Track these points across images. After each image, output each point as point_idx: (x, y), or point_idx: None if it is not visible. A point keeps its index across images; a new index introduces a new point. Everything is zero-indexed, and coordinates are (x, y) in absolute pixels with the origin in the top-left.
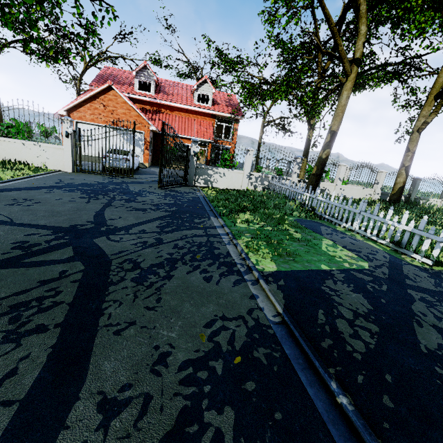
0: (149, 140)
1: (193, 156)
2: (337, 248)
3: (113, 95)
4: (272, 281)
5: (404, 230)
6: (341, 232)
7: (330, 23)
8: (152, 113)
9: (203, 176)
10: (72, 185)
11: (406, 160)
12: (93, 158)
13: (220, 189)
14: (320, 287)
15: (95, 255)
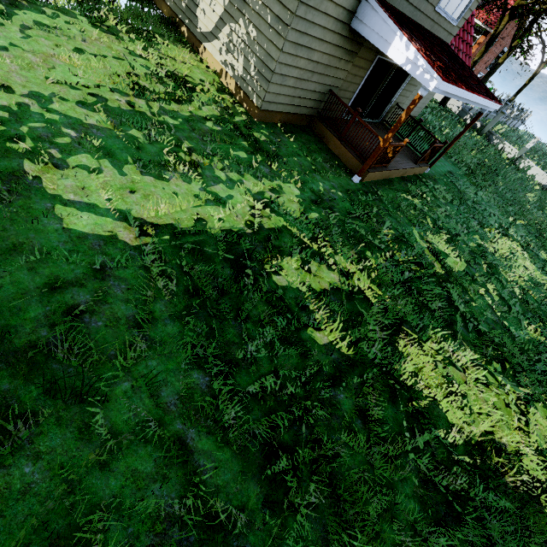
0: None
1: None
2: None
3: None
4: None
5: None
6: None
7: None
8: None
9: None
10: None
11: None
12: None
13: None
14: None
15: None
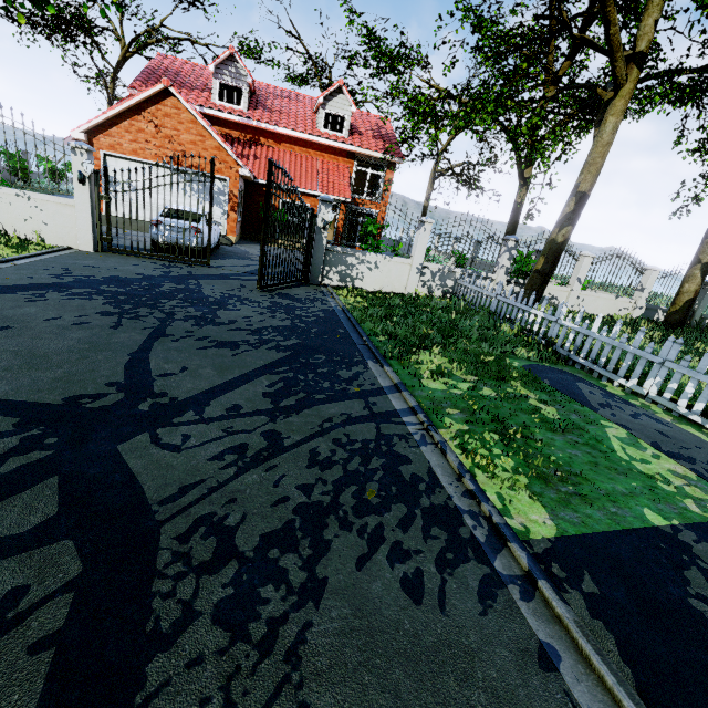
0: (237, 195)
1: (322, 228)
2: (644, 449)
3: (172, 106)
4: (565, 579)
5: None
6: (621, 398)
7: None
8: (243, 145)
9: (337, 268)
10: (88, 281)
11: (706, 251)
12: (135, 224)
13: (368, 291)
14: (687, 601)
15: (118, 506)
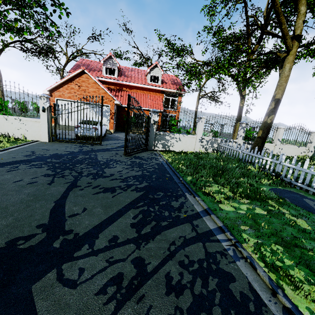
0: (113, 112)
1: (153, 124)
2: None
3: (85, 77)
4: None
5: None
6: None
7: (275, 4)
8: (116, 91)
9: (161, 141)
10: (42, 157)
11: None
12: (69, 127)
13: (176, 152)
14: None
15: None
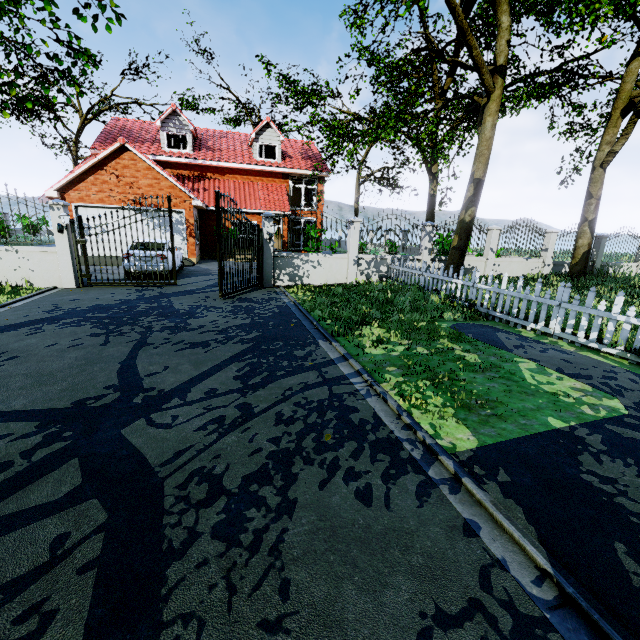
0: (193, 223)
1: (268, 240)
2: (549, 374)
3: (129, 158)
4: (484, 475)
5: (633, 324)
6: (533, 339)
7: (457, 15)
8: (193, 181)
9: (286, 270)
10: (76, 312)
11: (589, 211)
12: (108, 260)
13: (315, 286)
14: (579, 476)
15: (128, 472)
